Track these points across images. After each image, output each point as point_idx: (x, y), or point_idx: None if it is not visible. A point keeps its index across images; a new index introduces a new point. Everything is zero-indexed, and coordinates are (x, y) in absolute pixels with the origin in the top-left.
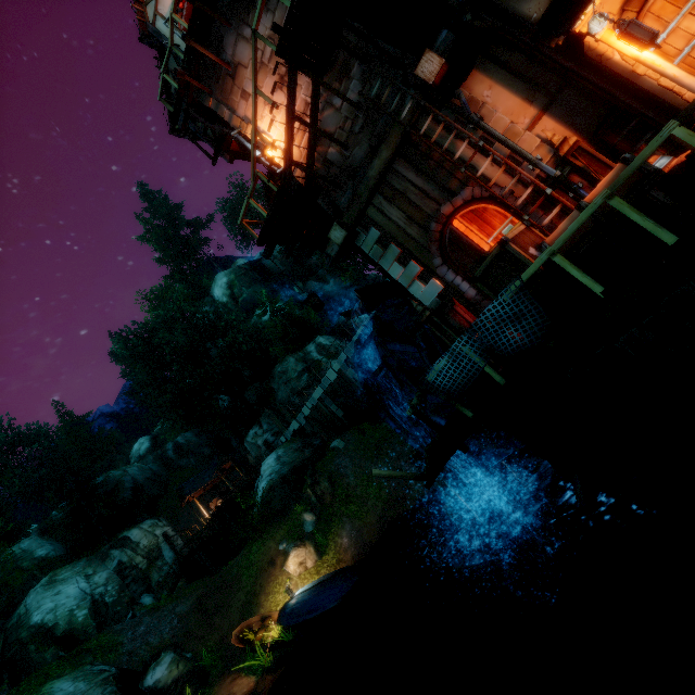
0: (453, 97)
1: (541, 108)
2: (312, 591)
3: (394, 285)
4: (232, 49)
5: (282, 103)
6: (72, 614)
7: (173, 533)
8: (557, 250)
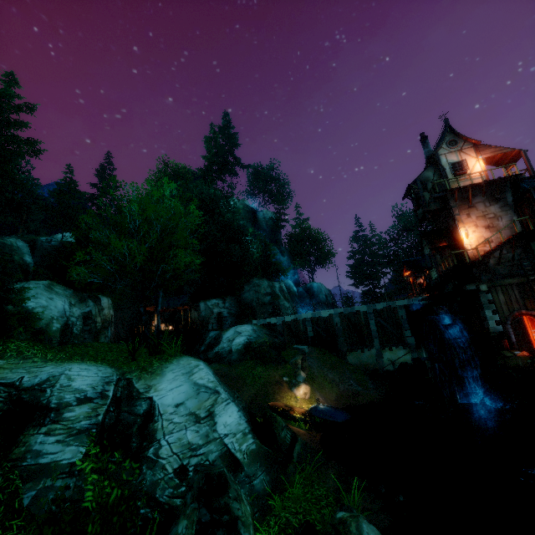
0: None
1: None
2: (330, 408)
3: (479, 315)
4: (477, 201)
5: (482, 232)
6: (52, 320)
7: (113, 320)
8: None
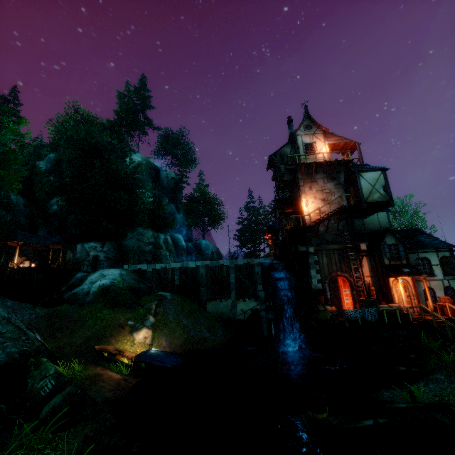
0: (361, 256)
1: (370, 275)
2: (163, 353)
3: (306, 274)
4: (318, 177)
5: (319, 203)
6: None
7: None
8: (385, 309)
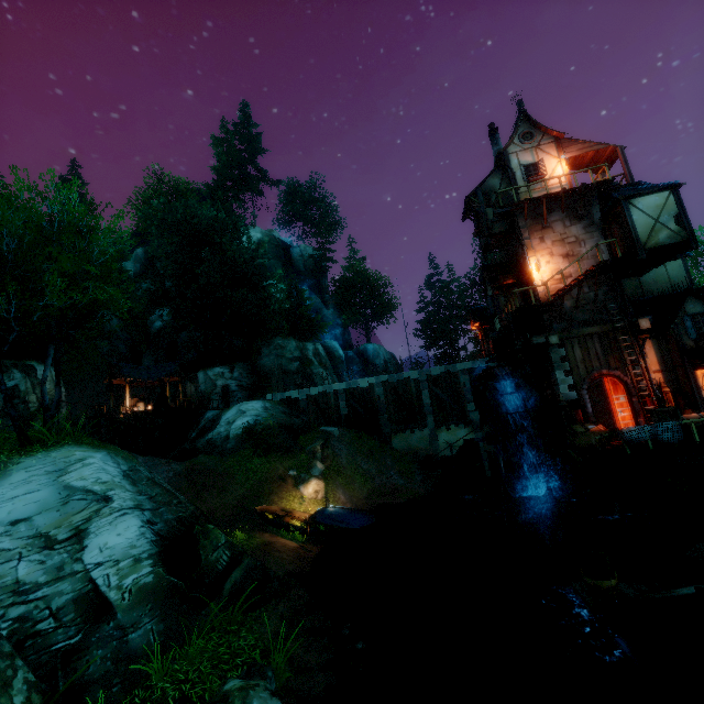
0: (642, 339)
1: (661, 369)
2: (345, 510)
3: (548, 378)
4: (554, 220)
5: (558, 263)
6: None
7: (64, 398)
8: (694, 422)
